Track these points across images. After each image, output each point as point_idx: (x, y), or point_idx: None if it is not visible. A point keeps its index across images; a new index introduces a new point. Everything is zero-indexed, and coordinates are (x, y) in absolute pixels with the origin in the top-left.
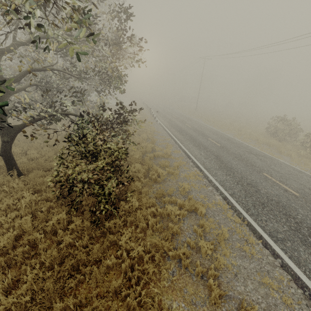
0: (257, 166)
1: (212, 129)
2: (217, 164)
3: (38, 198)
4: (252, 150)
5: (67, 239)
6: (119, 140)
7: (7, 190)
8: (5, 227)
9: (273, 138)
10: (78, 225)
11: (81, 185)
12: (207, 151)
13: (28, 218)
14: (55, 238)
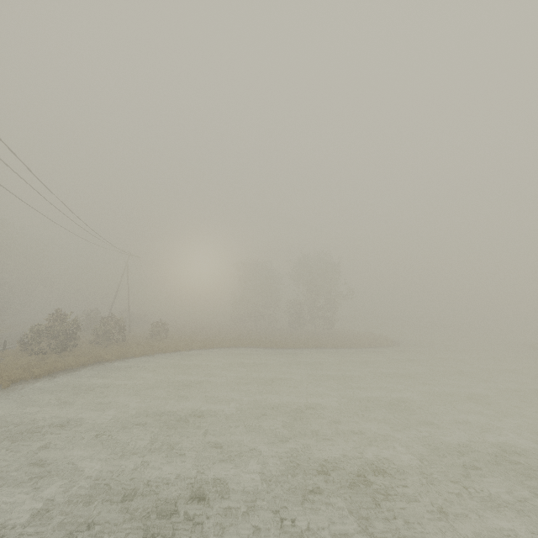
0: None
1: None
2: None
3: None
4: None
5: None
6: None
7: None
8: None
9: None
10: None
11: None
12: None
13: None
14: None
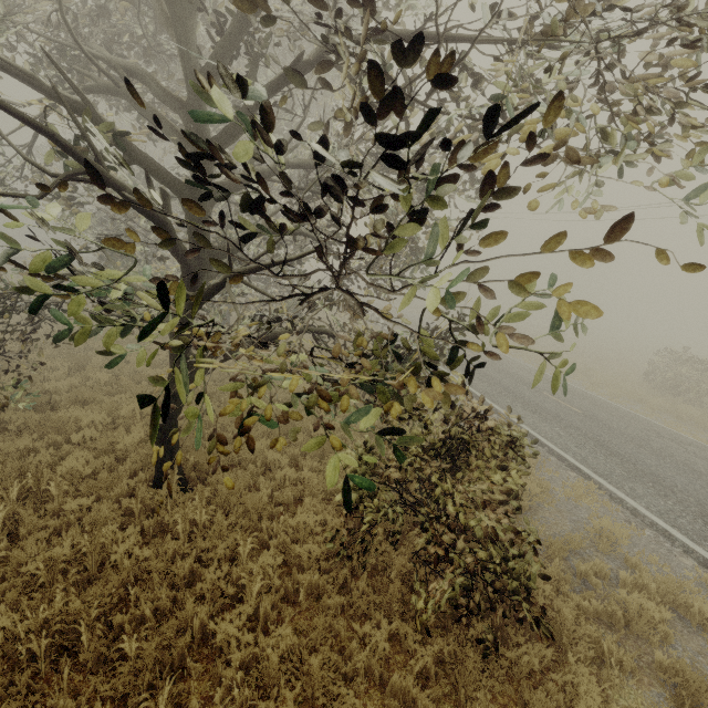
0: (707, 474)
1: (530, 369)
2: (617, 464)
3: (277, 560)
4: (657, 429)
5: (430, 706)
6: (512, 416)
7: (180, 530)
8: (235, 662)
9: (674, 399)
10: (429, 655)
11: (449, 540)
12: (568, 427)
13: (285, 630)
14: (393, 704)
